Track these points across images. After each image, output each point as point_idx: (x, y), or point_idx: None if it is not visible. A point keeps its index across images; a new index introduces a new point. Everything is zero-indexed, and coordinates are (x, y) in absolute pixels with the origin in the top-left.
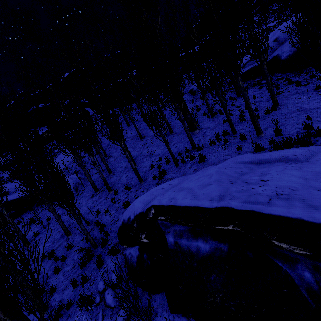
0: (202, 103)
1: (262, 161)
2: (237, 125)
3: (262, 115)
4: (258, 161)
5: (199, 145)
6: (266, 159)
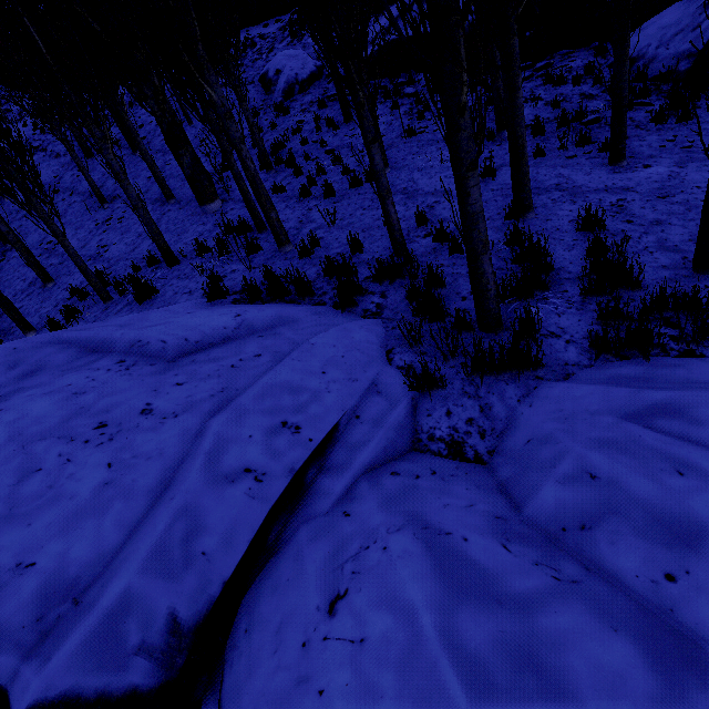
0: (272, 123)
1: (103, 345)
2: (290, 205)
3: (347, 187)
4: (97, 343)
5: (187, 249)
6: (111, 342)
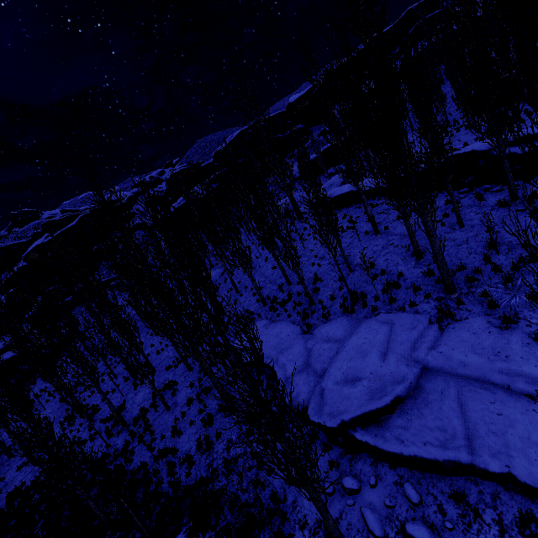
0: None
1: None
2: None
3: None
4: None
5: None
6: None
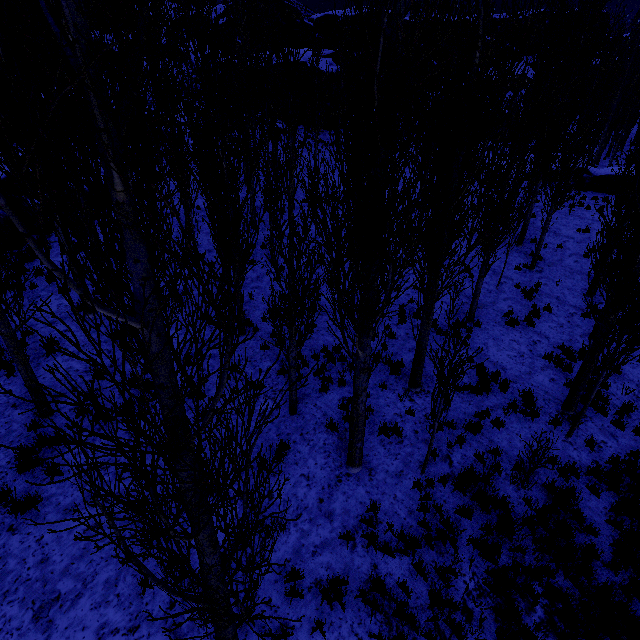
0: None
1: None
2: None
3: None
4: None
5: None
6: None
